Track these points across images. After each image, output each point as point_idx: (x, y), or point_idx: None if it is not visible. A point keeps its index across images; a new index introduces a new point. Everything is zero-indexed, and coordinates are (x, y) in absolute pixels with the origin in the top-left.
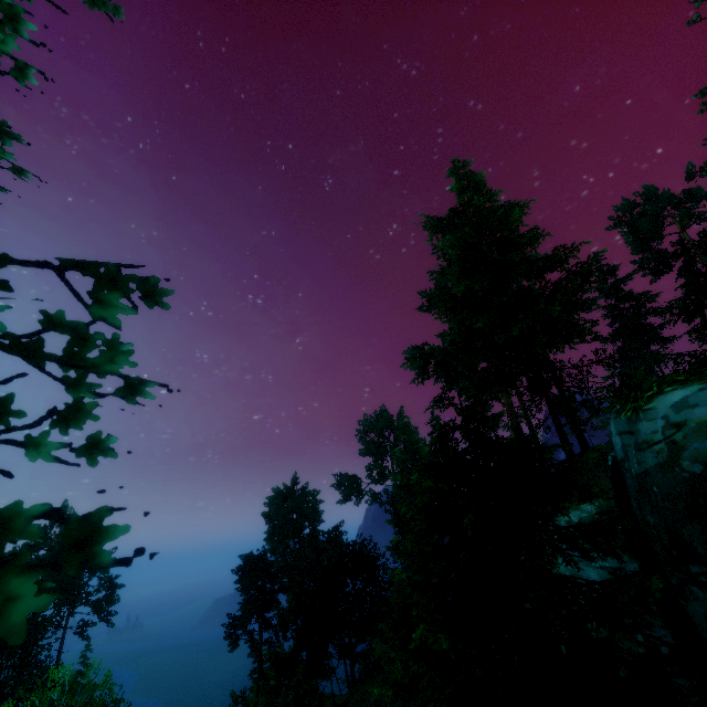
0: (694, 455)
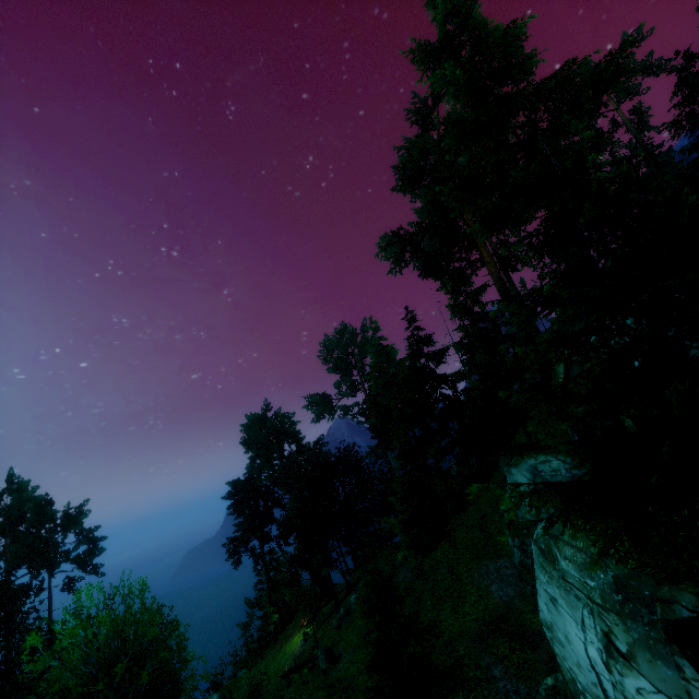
0: None
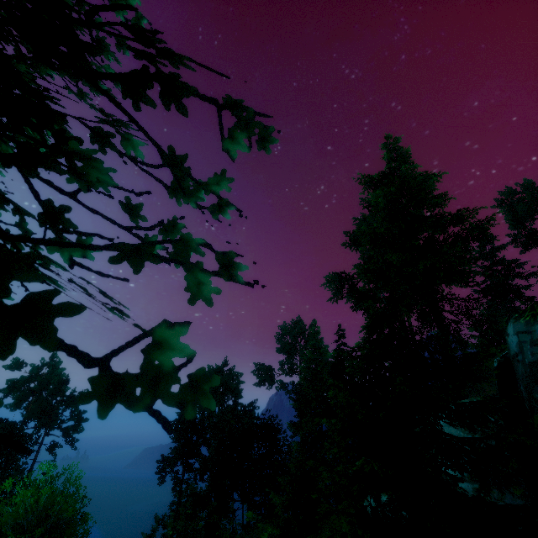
0: None
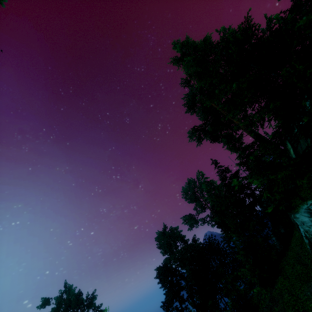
0: None
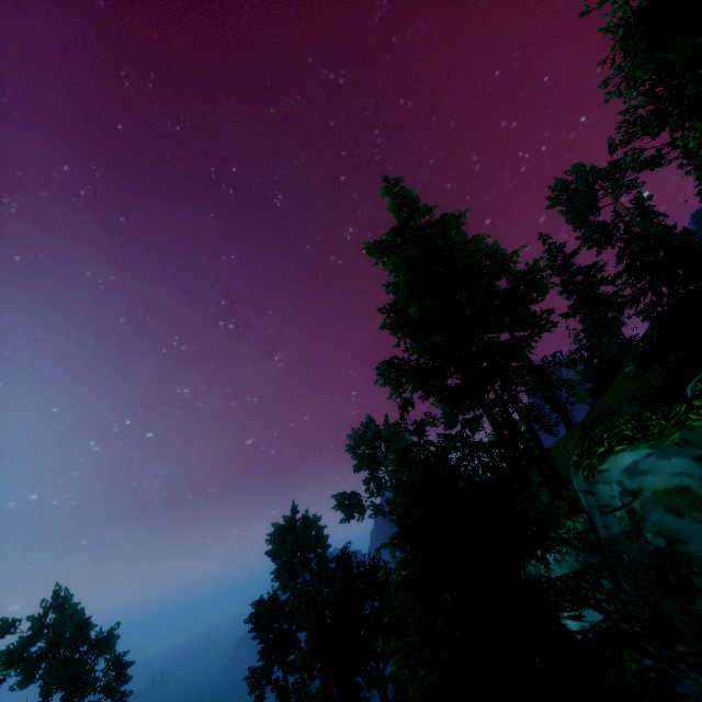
0: (655, 528)
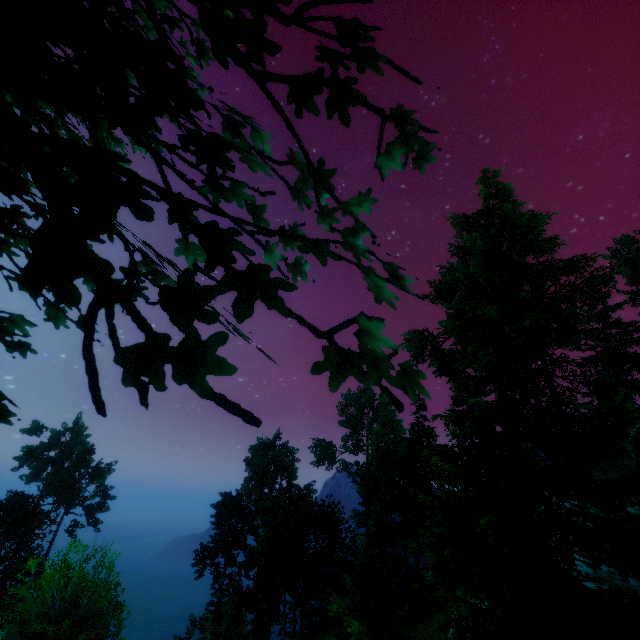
0: None
